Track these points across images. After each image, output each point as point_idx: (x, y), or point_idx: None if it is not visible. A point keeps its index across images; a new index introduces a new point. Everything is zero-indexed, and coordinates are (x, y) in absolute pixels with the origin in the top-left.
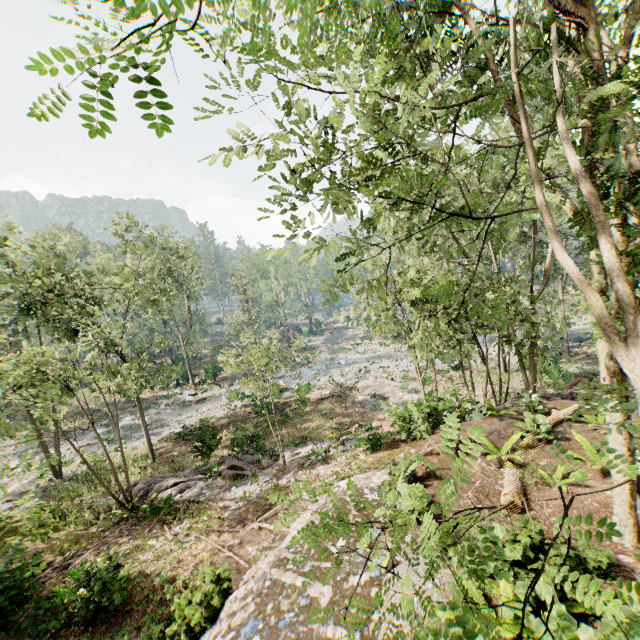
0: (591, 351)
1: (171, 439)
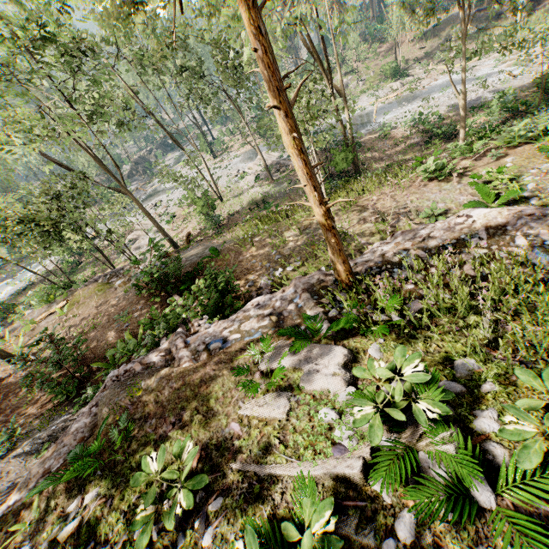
0: None
1: (18, 293)
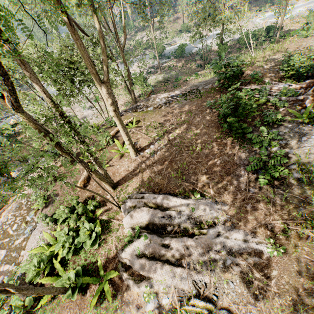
0: (171, 64)
1: None
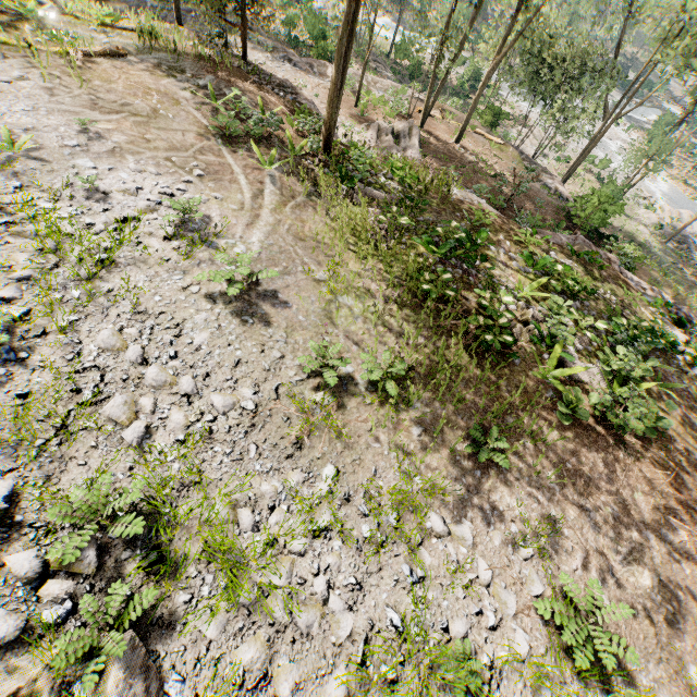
0: None
1: None
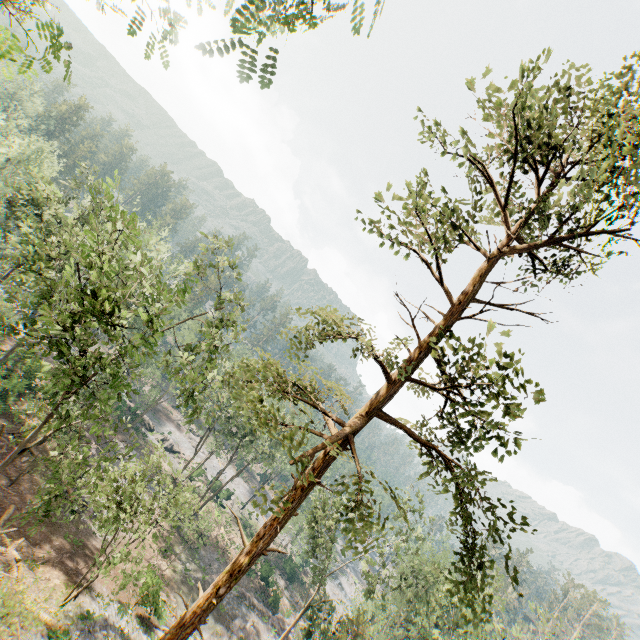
0: None
1: None
